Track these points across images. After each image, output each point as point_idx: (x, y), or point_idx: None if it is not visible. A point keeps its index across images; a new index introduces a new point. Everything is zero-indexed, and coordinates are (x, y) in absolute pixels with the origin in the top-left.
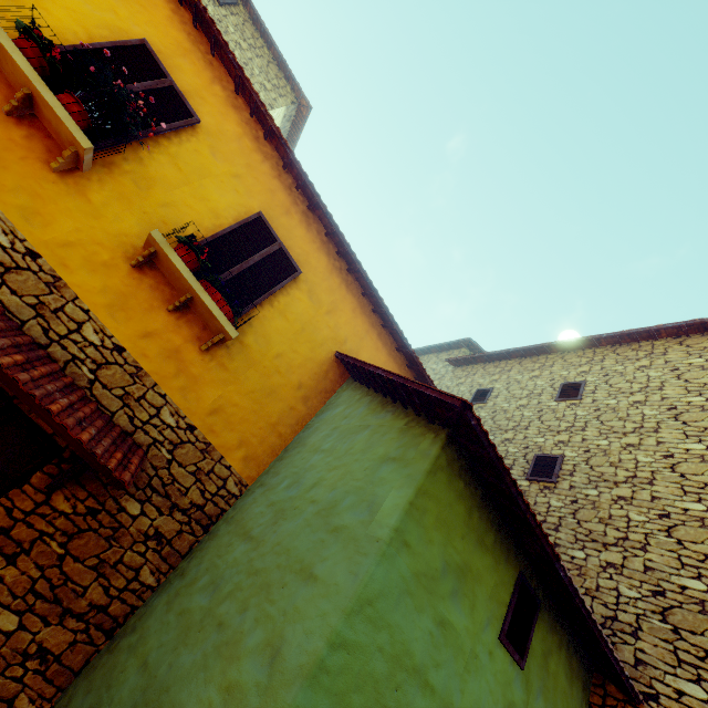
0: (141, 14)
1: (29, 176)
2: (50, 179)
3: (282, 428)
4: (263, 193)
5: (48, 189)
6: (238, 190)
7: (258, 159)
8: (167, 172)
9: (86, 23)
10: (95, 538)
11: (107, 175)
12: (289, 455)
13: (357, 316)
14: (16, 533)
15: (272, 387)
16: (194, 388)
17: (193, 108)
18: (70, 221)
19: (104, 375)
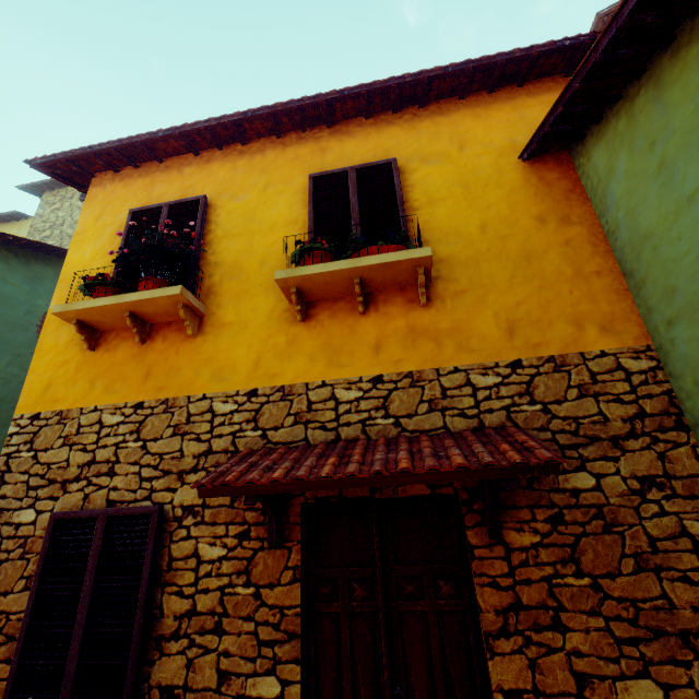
0: (115, 207)
1: (191, 357)
2: (200, 343)
3: (589, 267)
4: (293, 168)
5: (207, 350)
6: (279, 192)
7: (260, 160)
8: (235, 247)
9: (107, 251)
10: (594, 541)
11: (216, 298)
12: (644, 268)
13: (487, 115)
14: (527, 600)
15: (520, 253)
16: (466, 337)
17: (193, 197)
18: (239, 349)
19: (396, 409)
